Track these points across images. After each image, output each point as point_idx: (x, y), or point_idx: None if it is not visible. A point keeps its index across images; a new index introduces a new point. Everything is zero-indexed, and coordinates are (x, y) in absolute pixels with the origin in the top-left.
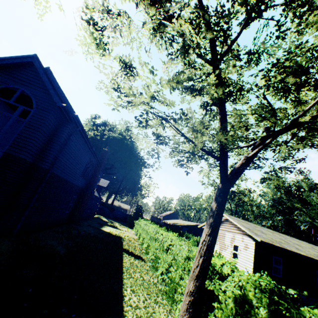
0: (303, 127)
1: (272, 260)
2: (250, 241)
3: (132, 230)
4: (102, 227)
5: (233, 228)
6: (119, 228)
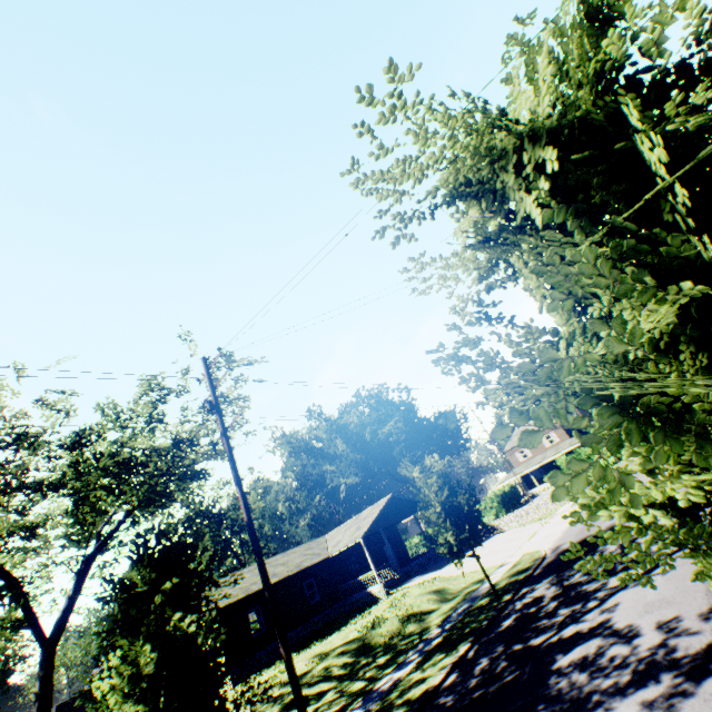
0: (133, 516)
1: (247, 619)
2: None
3: None
4: None
5: None
6: None
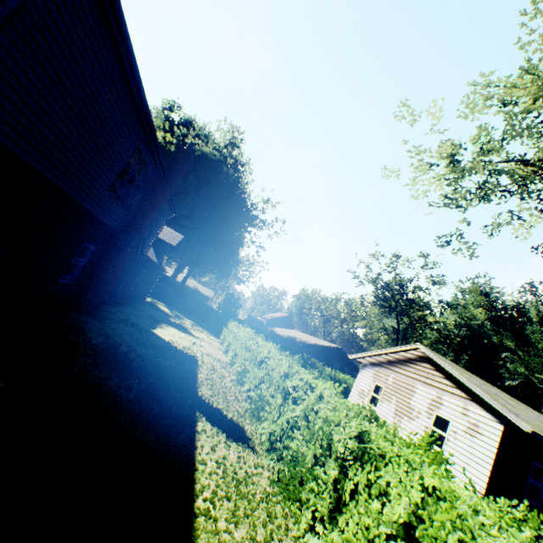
0: None
1: (529, 470)
2: (490, 421)
3: (216, 339)
4: (156, 327)
5: (440, 381)
6: (192, 333)
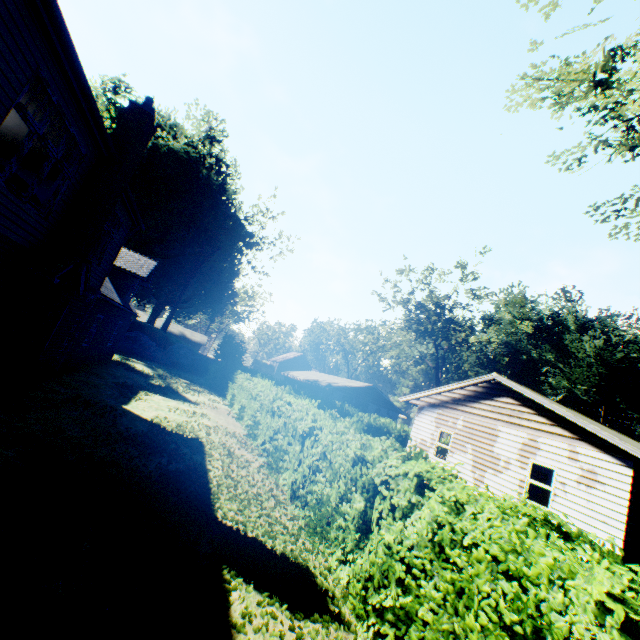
0: None
1: None
2: (611, 464)
3: (221, 399)
4: (129, 399)
5: (530, 419)
6: (187, 398)
